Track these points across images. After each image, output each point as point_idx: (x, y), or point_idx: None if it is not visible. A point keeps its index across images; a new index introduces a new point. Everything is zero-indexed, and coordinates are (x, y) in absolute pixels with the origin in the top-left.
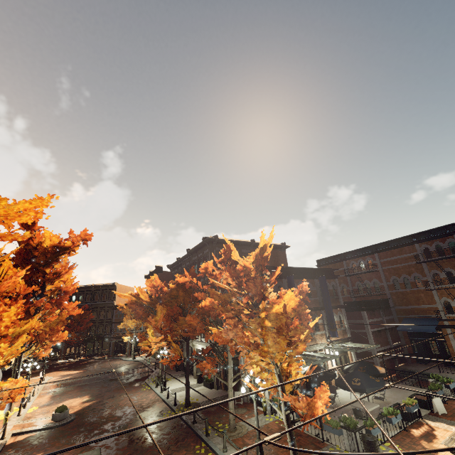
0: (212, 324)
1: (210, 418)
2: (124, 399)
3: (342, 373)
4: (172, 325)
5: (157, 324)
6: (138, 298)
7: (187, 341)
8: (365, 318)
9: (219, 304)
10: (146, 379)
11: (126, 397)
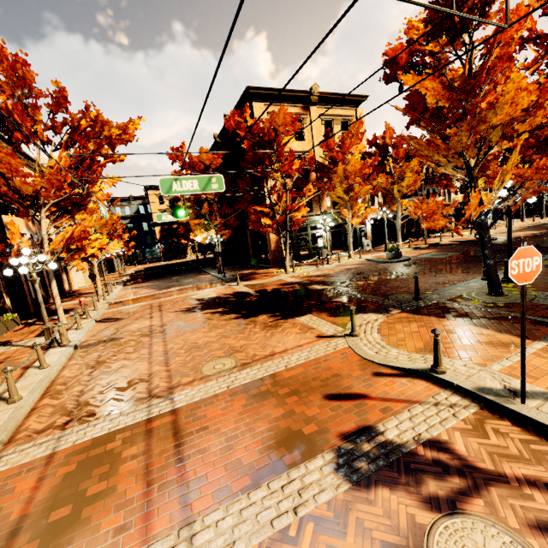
0: None
1: None
2: None
3: None
4: None
5: None
6: None
7: None
8: None
9: None
10: None
11: None
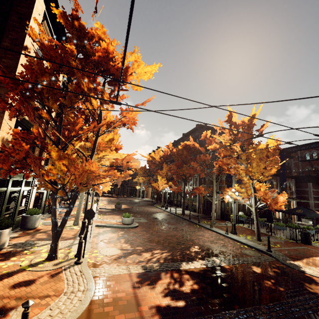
0: (206, 167)
1: (198, 219)
2: (146, 209)
3: (284, 217)
4: (178, 170)
5: (163, 175)
6: (153, 158)
7: (184, 181)
8: (310, 187)
9: (210, 158)
10: (154, 205)
11: (146, 208)
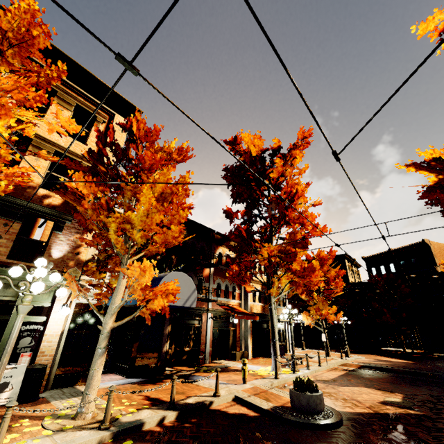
0: None
1: None
2: None
3: None
4: None
5: None
6: (439, 169)
7: None
8: None
9: None
10: None
11: None
